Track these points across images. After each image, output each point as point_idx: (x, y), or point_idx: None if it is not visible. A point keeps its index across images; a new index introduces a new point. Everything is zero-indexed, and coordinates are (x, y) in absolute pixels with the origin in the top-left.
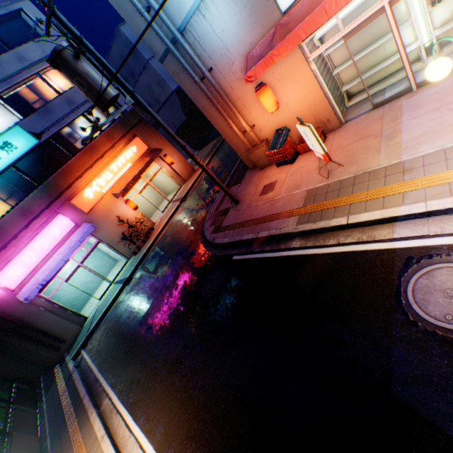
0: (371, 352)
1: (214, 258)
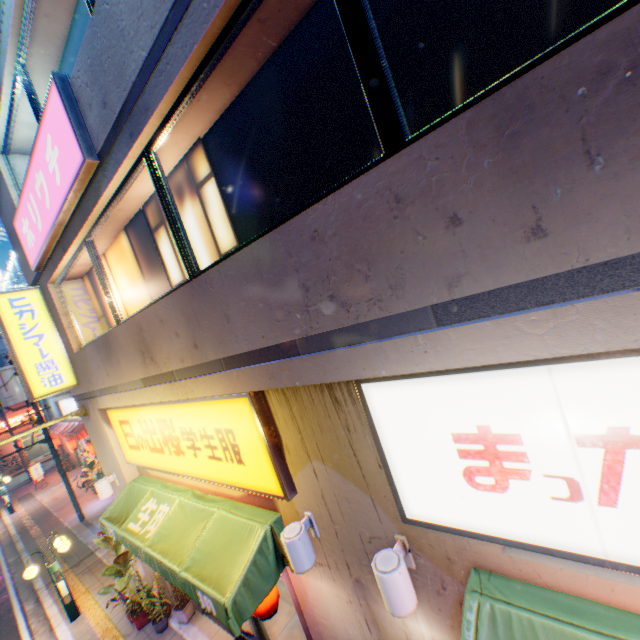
0: None
1: None
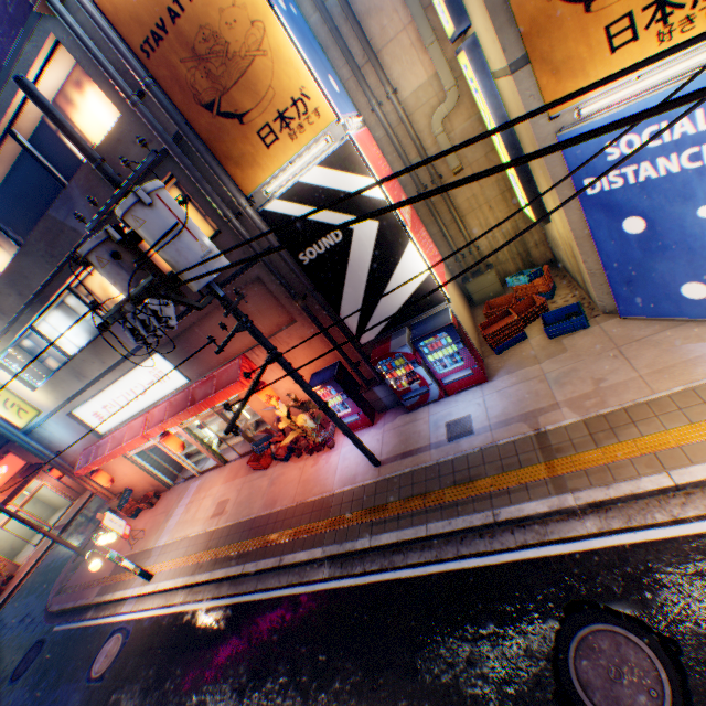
0: (65, 701)
1: (44, 628)
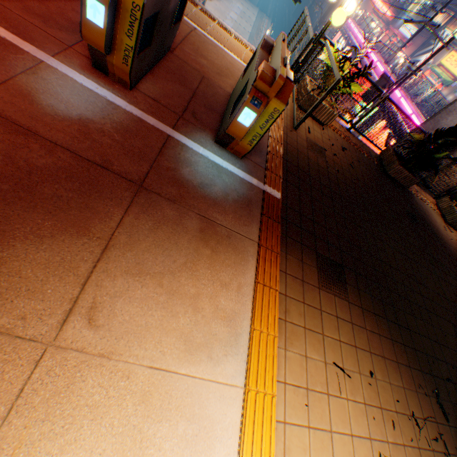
0: None
1: None
